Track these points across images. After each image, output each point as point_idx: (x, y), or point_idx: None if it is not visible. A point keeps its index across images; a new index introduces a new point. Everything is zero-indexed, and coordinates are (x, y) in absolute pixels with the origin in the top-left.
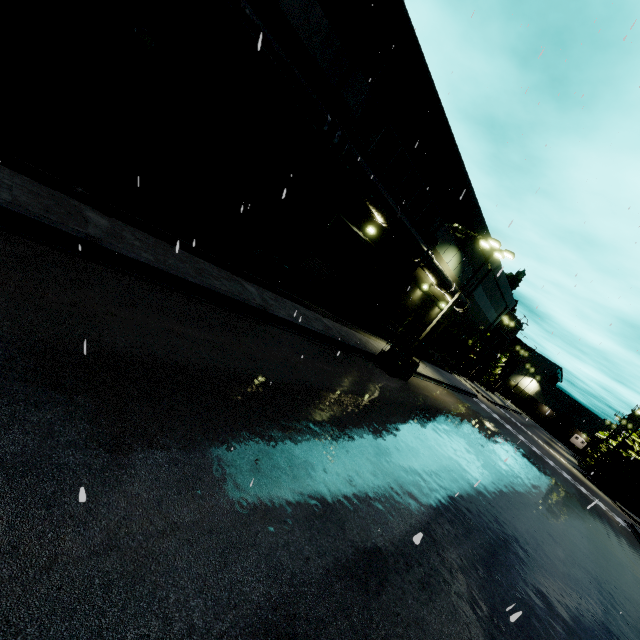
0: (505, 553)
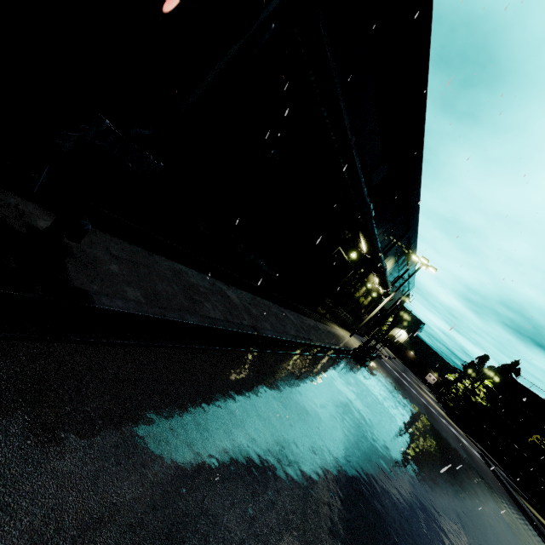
0: (486, 530)
